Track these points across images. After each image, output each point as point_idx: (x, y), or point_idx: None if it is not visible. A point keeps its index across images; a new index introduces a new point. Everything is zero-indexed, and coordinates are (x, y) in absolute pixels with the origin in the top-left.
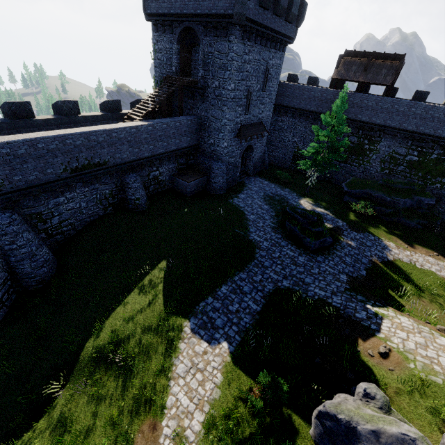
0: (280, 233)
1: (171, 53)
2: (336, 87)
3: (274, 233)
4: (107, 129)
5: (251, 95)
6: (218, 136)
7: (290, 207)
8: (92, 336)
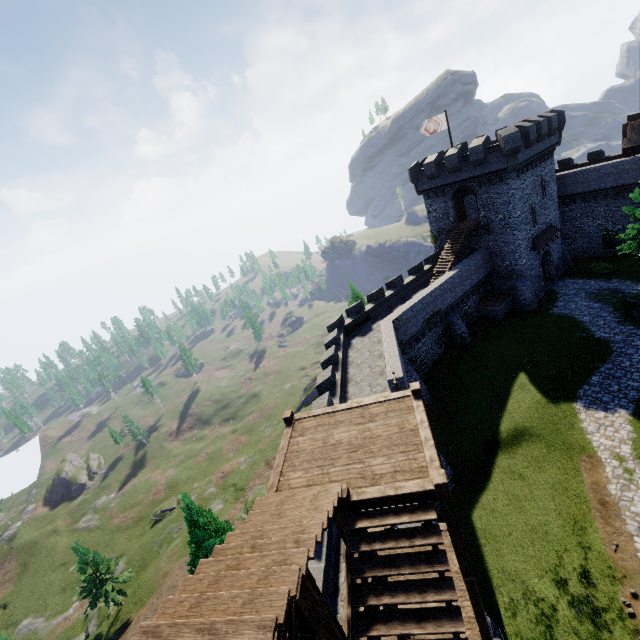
0: (631, 325)
1: (446, 209)
2: (633, 150)
3: (623, 327)
4: (438, 286)
5: (535, 210)
6: (514, 257)
7: (630, 297)
8: (499, 426)
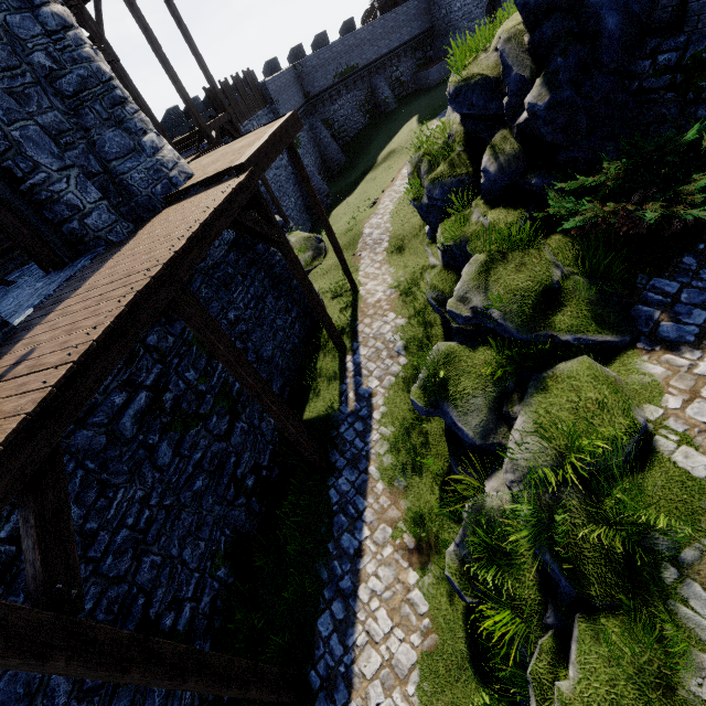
0: None
1: None
2: None
3: None
4: (352, 33)
5: None
6: (448, 1)
7: None
8: (378, 156)
